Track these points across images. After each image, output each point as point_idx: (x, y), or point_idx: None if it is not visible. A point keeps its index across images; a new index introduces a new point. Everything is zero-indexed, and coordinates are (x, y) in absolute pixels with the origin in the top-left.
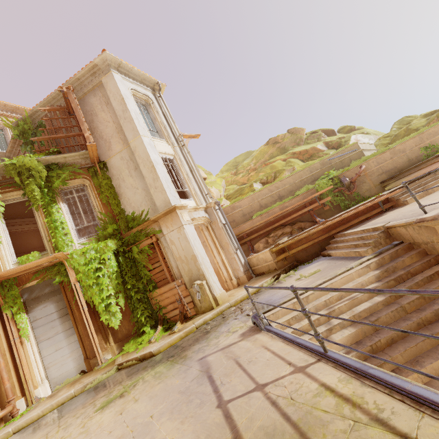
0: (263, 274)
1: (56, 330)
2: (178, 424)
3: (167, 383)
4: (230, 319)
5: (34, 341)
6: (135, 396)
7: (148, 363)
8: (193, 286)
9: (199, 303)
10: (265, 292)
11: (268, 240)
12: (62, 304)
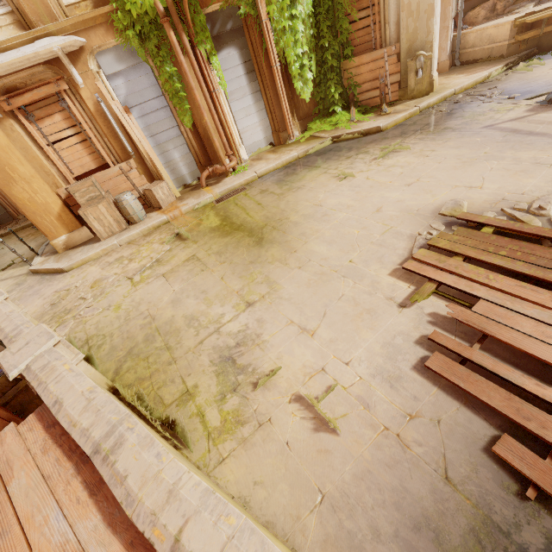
0: (472, 63)
1: (244, 91)
2: (540, 152)
3: (460, 141)
4: (476, 103)
5: (226, 100)
6: (422, 150)
7: (383, 136)
8: (419, 58)
9: (412, 85)
10: (501, 82)
11: (497, 5)
12: (245, 55)
